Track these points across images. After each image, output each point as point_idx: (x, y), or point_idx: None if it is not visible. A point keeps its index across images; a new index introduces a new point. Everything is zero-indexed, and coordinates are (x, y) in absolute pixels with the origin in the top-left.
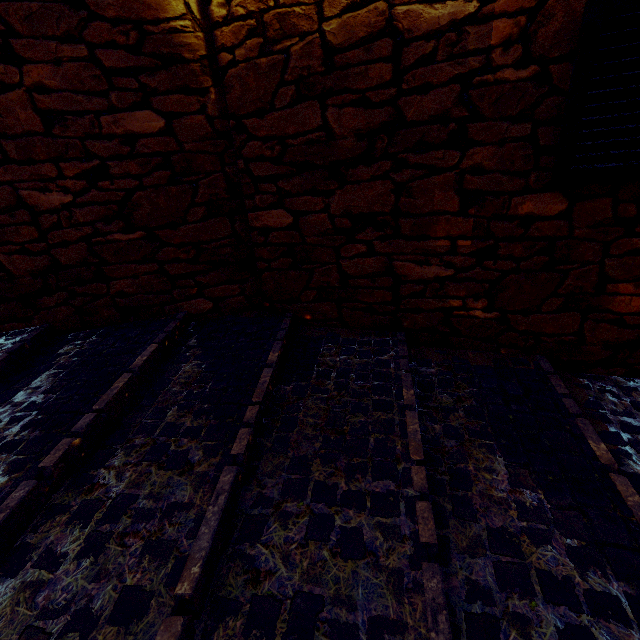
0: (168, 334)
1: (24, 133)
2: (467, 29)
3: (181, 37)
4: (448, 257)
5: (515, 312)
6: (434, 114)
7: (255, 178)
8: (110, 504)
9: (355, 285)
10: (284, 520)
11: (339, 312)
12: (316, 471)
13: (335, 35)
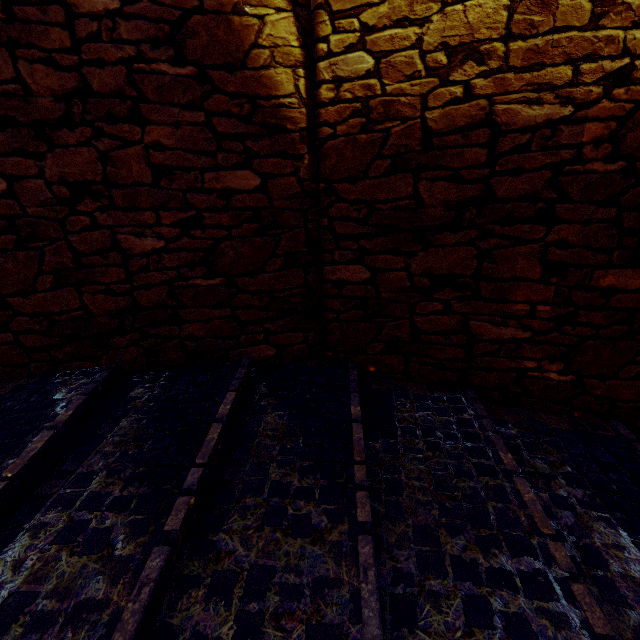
0: (241, 381)
1: (133, 183)
2: (561, 127)
3: (287, 111)
4: (526, 320)
5: (591, 376)
6: (524, 193)
7: (337, 235)
8: (247, 577)
9: (426, 341)
10: (435, 601)
11: (406, 366)
12: (446, 543)
13: (436, 122)
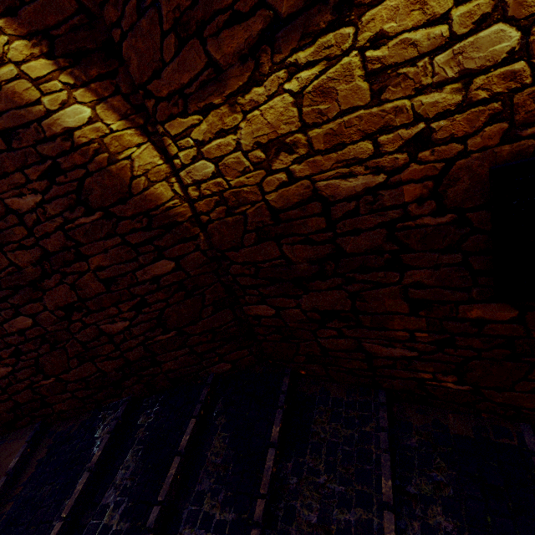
0: (202, 404)
1: (96, 294)
2: (381, 192)
3: (174, 210)
4: (409, 343)
5: (487, 388)
6: (368, 248)
7: (242, 286)
8: None
9: (334, 355)
10: None
11: (326, 371)
12: None
13: (276, 202)
